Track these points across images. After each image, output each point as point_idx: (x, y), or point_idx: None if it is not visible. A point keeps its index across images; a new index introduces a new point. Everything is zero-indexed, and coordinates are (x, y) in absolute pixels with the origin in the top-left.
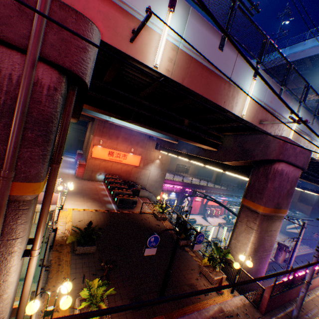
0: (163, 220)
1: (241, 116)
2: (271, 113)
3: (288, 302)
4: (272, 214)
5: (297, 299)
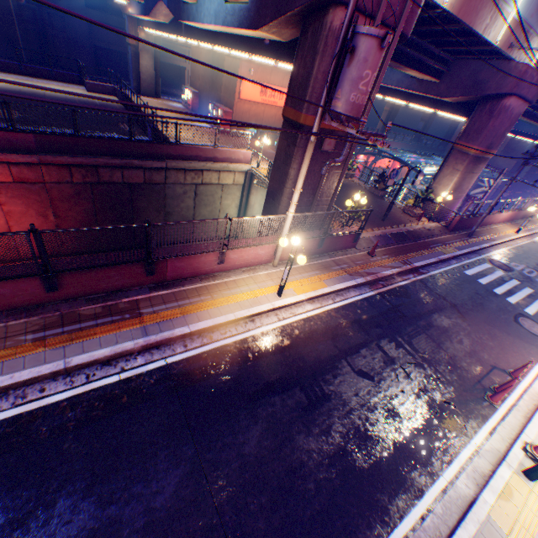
0: (350, 178)
1: (493, 44)
2: (525, 32)
3: (467, 230)
4: (480, 156)
5: (478, 220)
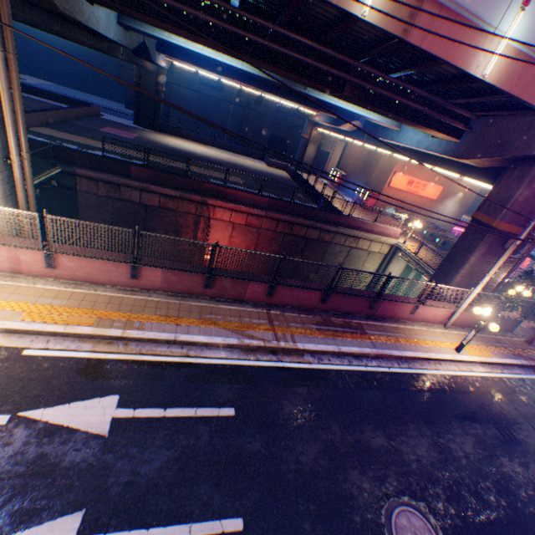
0: None
1: None
2: None
3: None
4: None
5: None
